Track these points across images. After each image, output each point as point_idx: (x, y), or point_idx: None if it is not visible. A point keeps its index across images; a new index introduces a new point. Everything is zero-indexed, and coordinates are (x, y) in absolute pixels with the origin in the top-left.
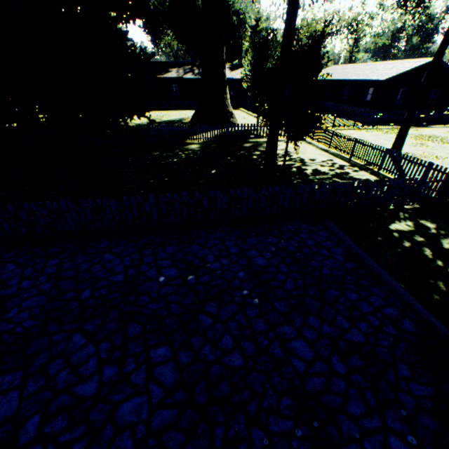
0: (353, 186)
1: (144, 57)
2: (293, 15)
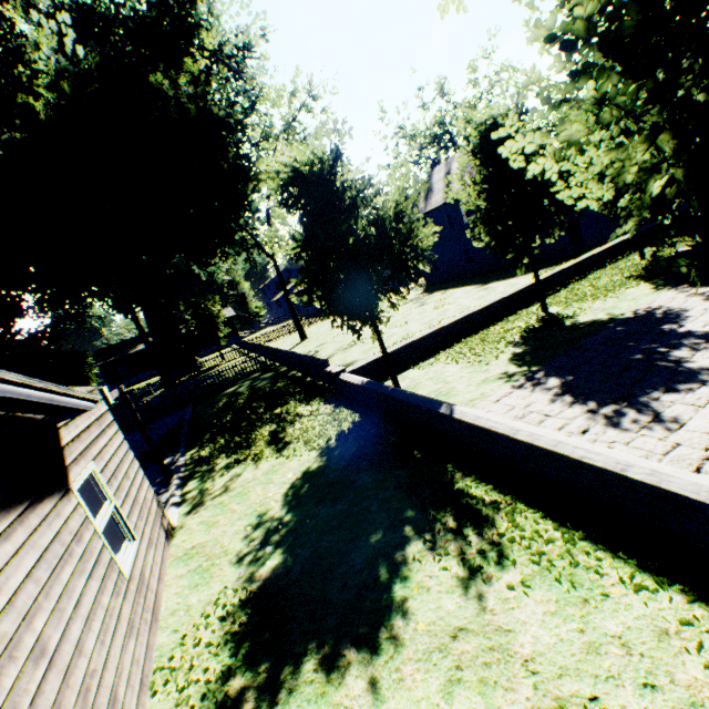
0: (199, 381)
1: (78, 356)
2: (135, 318)
